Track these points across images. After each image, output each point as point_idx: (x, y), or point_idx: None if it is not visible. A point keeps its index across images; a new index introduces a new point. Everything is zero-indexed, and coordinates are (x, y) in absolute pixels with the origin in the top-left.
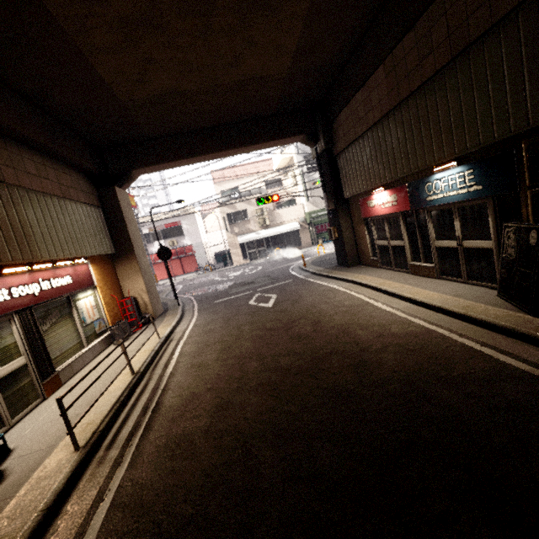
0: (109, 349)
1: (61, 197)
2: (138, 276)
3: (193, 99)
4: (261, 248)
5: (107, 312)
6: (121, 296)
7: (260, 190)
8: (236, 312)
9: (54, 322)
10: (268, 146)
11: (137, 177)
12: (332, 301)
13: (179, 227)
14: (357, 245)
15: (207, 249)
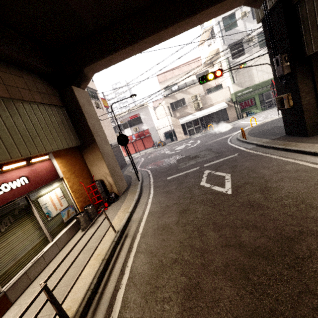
0: (75, 238)
1: (9, 98)
2: (102, 162)
3: None
4: (197, 125)
5: (75, 198)
6: (91, 179)
7: (193, 81)
8: (190, 198)
9: (4, 230)
10: (208, 17)
11: (92, 76)
12: None
13: (139, 118)
14: None
15: (159, 131)
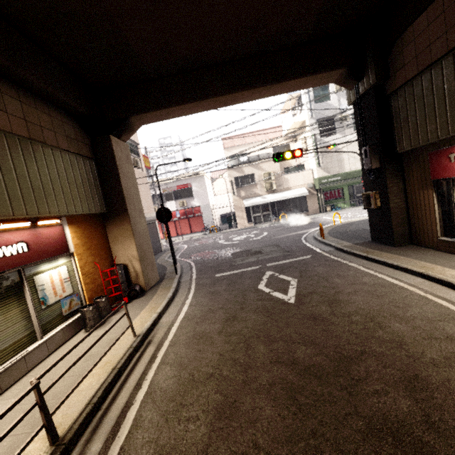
0: (75, 340)
1: (27, 138)
2: (130, 240)
3: (201, 3)
4: (266, 212)
5: (85, 284)
6: (110, 262)
7: (269, 155)
8: (242, 303)
9: None
10: (293, 88)
11: (138, 127)
12: (409, 314)
13: (189, 189)
14: (410, 217)
15: (214, 211)
